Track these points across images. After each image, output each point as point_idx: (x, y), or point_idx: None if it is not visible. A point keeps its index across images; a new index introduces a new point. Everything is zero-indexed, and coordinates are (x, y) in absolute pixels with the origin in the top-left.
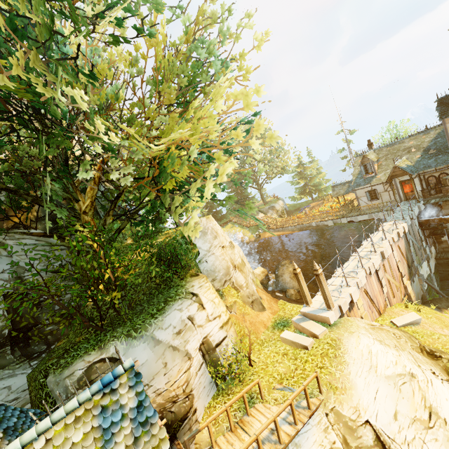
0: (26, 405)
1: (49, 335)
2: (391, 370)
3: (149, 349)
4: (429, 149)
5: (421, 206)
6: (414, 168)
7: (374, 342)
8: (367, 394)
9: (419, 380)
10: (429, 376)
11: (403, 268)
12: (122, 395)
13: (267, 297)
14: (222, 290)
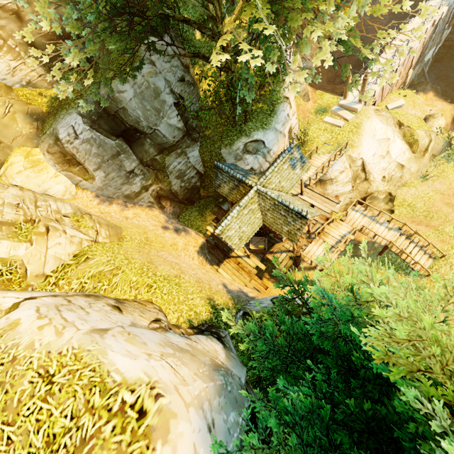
0: (200, 163)
1: (196, 128)
2: (381, 137)
3: (274, 134)
4: None
5: None
6: None
7: (378, 123)
8: (366, 148)
9: (391, 141)
10: (395, 139)
11: (415, 58)
12: (295, 154)
13: (311, 89)
14: None
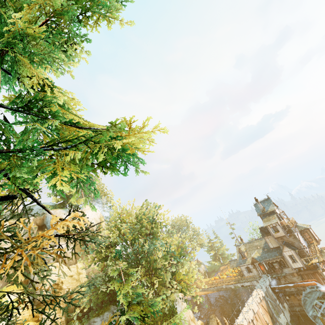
0: None
1: None
2: None
3: None
4: (264, 248)
5: (270, 279)
6: (260, 258)
7: None
8: None
9: None
10: None
11: (267, 318)
12: None
13: None
14: None
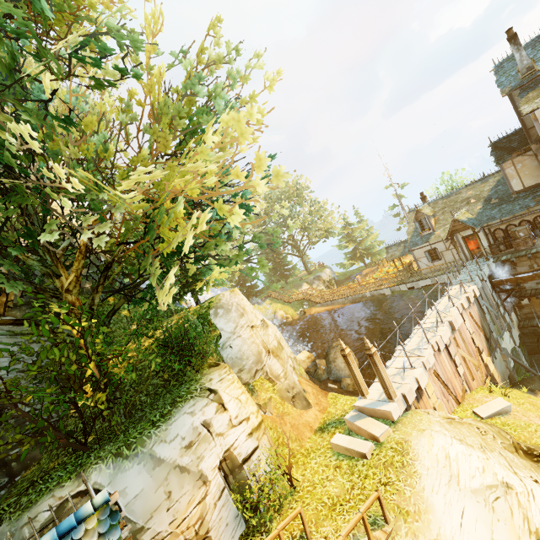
0: None
1: (14, 462)
2: (477, 480)
3: (145, 472)
4: (490, 198)
5: (492, 264)
6: (476, 221)
7: (452, 442)
8: (450, 519)
9: (517, 493)
10: (530, 485)
11: (479, 341)
12: None
13: (313, 389)
14: (252, 383)
